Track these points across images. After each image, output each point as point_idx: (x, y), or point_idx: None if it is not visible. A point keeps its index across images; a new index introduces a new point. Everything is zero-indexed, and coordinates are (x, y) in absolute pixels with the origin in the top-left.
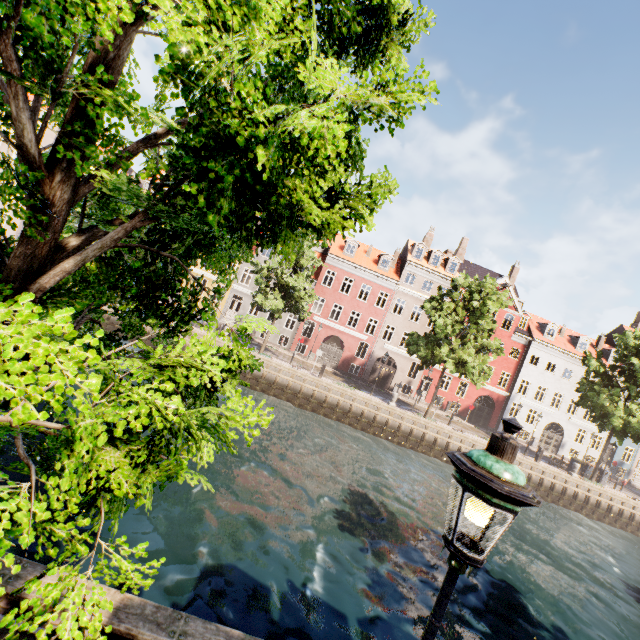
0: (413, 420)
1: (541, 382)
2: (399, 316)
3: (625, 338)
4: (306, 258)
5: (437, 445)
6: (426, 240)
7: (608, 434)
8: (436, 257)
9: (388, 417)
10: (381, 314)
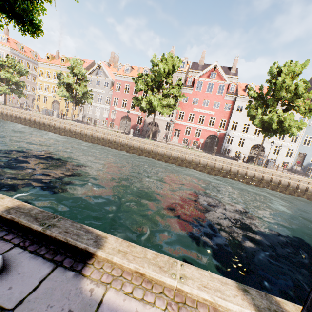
0: (138, 140)
1: (245, 121)
2: None
3: (271, 70)
4: (76, 69)
5: (151, 151)
6: None
7: (297, 147)
8: None
9: (125, 140)
10: None
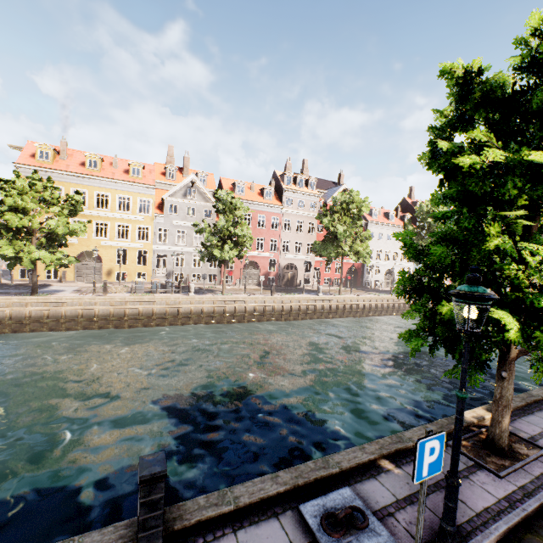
0: (337, 299)
1: (378, 247)
2: (289, 232)
3: (422, 208)
4: (238, 209)
5: (353, 309)
6: (288, 168)
7: (413, 265)
8: (300, 181)
9: (323, 304)
10: (277, 234)
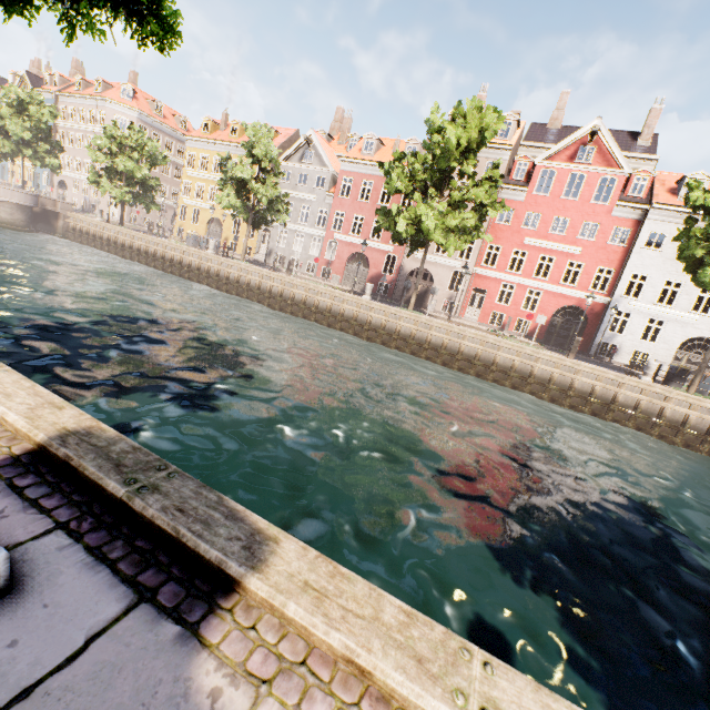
0: (382, 310)
1: (670, 274)
2: None
3: None
4: (258, 147)
5: (412, 338)
6: None
7: None
8: None
9: (352, 309)
10: None
